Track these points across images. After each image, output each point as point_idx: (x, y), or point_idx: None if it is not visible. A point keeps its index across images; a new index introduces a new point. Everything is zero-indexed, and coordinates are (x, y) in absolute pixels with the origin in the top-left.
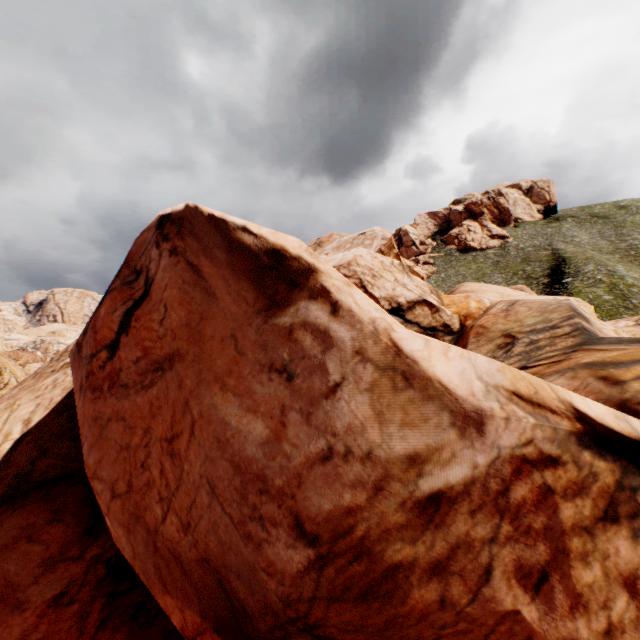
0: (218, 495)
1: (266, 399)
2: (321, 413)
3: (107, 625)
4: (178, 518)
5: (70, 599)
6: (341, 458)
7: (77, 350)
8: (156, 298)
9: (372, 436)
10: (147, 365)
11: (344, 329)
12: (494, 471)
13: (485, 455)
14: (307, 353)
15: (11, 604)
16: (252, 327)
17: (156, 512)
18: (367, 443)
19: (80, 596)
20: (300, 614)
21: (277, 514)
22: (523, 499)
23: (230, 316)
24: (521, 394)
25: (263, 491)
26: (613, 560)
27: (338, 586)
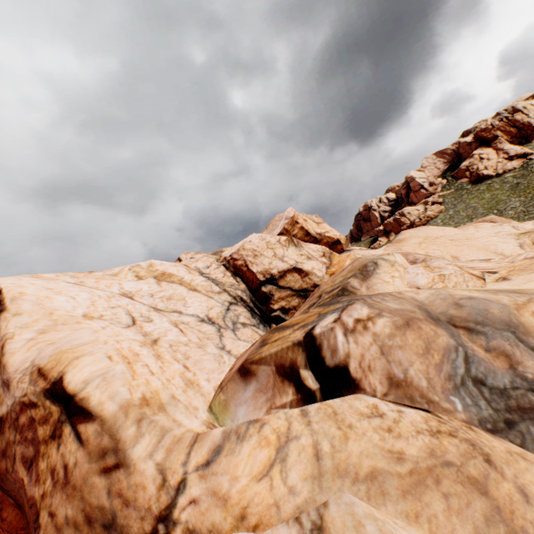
0: None
1: None
2: None
3: None
4: None
5: None
6: None
7: None
8: None
9: None
10: None
11: None
12: (14, 408)
13: (11, 400)
14: None
15: None
16: None
17: None
18: None
19: None
20: None
21: None
22: (25, 423)
23: None
24: (43, 369)
25: None
26: (51, 459)
27: None
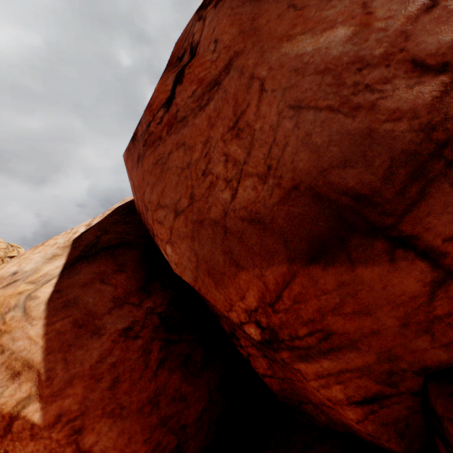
0: (307, 105)
1: (342, 12)
2: None
3: (165, 365)
4: (253, 177)
5: (135, 334)
6: (448, 0)
7: (131, 142)
8: (203, 49)
9: None
10: (203, 89)
11: None
12: None
13: None
14: None
15: (90, 330)
16: None
17: (223, 200)
18: None
19: (142, 334)
20: (449, 135)
21: (386, 73)
22: None
23: None
24: None
25: (362, 68)
26: None
27: None
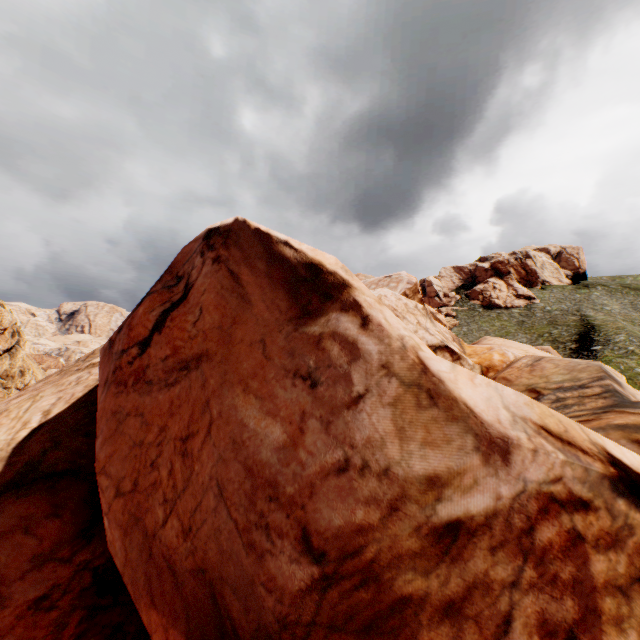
0: (226, 498)
1: (287, 404)
2: (341, 423)
3: None
4: (180, 522)
5: (51, 604)
6: (357, 471)
7: (109, 346)
8: (193, 301)
9: (391, 452)
10: (174, 363)
11: (372, 342)
12: (519, 506)
13: (509, 486)
14: (333, 362)
15: None
16: (282, 334)
17: (157, 515)
18: (385, 459)
19: (61, 603)
20: (296, 639)
21: (284, 524)
22: (549, 542)
23: (262, 322)
24: (550, 430)
25: (273, 498)
26: None
27: (340, 613)
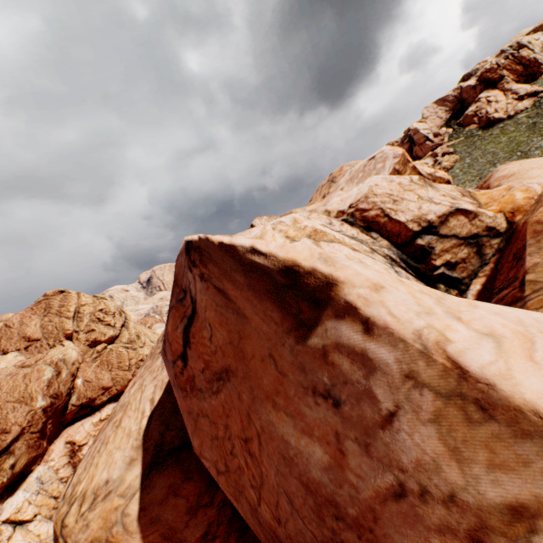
0: (296, 509)
1: (317, 423)
2: (380, 445)
3: None
4: (269, 509)
5: (213, 536)
6: (417, 497)
7: (164, 353)
8: (201, 316)
9: (451, 476)
10: (210, 375)
11: (384, 350)
12: None
13: None
14: (348, 378)
15: (176, 541)
16: (285, 347)
17: (251, 494)
18: (446, 484)
19: (219, 533)
20: None
21: None
22: None
23: (263, 335)
24: None
25: (338, 517)
26: None
27: None
